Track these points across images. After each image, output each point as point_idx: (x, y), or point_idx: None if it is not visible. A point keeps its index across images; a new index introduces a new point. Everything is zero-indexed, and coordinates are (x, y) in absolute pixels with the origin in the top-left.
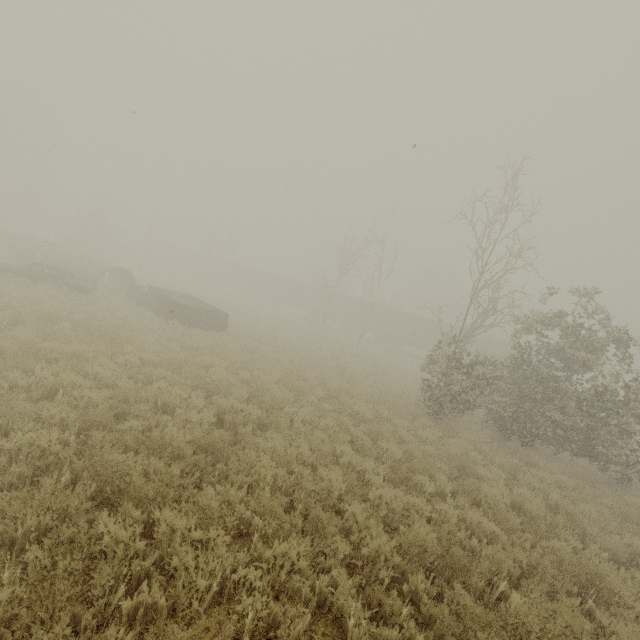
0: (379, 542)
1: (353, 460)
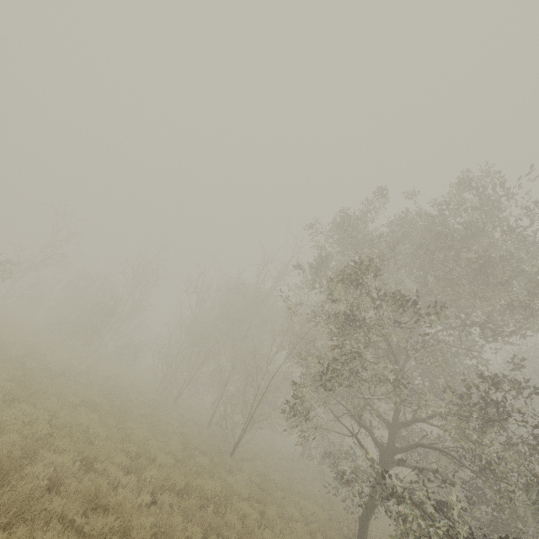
0: None
1: None
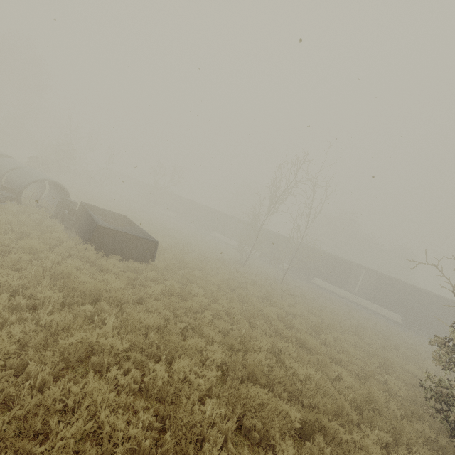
0: None
1: None
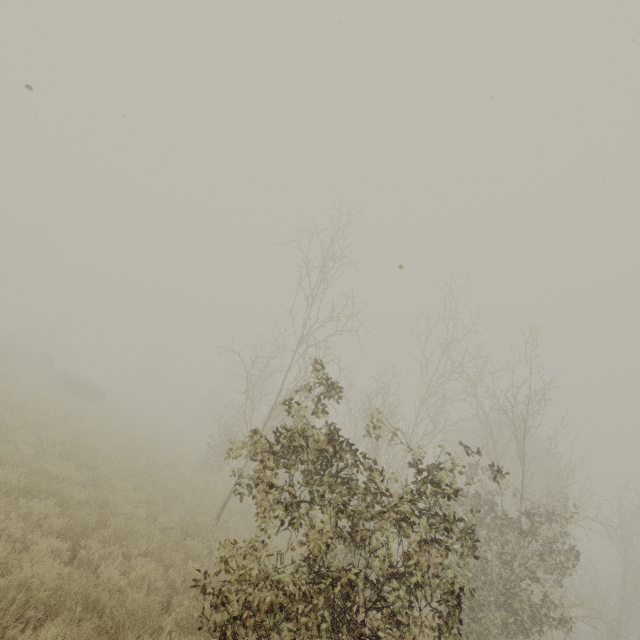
0: (59, 433)
1: (93, 437)
